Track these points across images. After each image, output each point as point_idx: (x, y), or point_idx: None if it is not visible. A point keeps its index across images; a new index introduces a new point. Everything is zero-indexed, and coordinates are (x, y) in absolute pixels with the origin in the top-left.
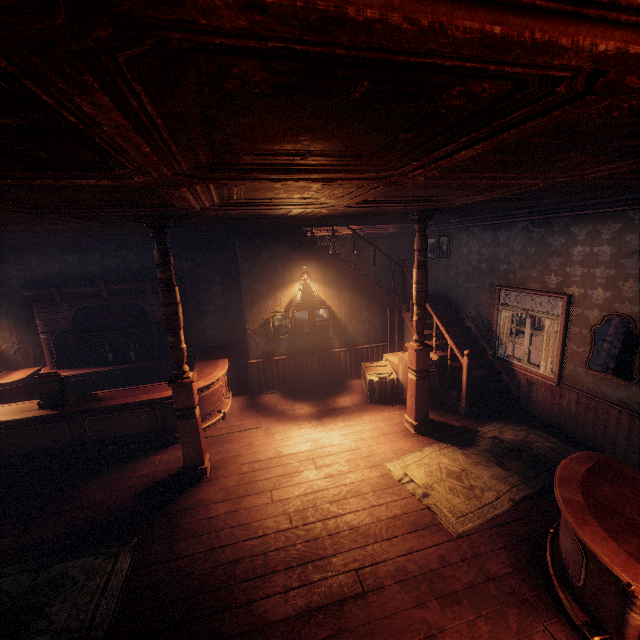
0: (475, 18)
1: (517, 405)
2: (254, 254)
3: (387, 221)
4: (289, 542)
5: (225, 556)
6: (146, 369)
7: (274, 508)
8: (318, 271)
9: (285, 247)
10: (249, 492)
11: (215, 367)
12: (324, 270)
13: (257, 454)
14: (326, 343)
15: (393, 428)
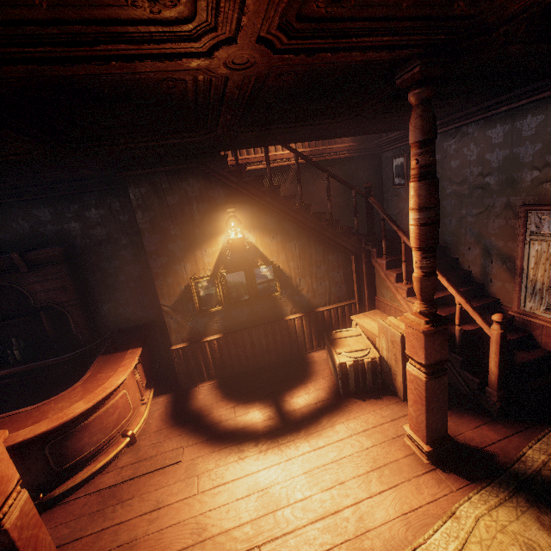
0: None
1: None
2: (155, 199)
3: (342, 129)
4: None
5: None
6: (33, 373)
7: None
8: (252, 214)
9: (199, 184)
10: None
11: (116, 367)
12: (260, 212)
13: (163, 538)
14: (274, 310)
15: (388, 451)
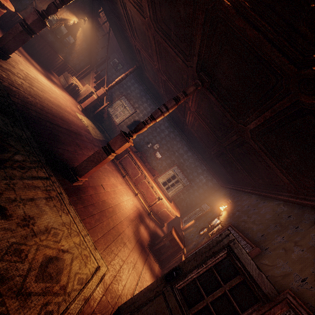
0: (192, 100)
1: (102, 124)
2: None
3: (121, 45)
4: (57, 113)
5: (38, 102)
6: None
7: (47, 99)
8: (87, 25)
9: (88, 0)
10: (34, 85)
11: None
12: (89, 28)
13: (27, 71)
14: (59, 50)
15: (75, 104)
